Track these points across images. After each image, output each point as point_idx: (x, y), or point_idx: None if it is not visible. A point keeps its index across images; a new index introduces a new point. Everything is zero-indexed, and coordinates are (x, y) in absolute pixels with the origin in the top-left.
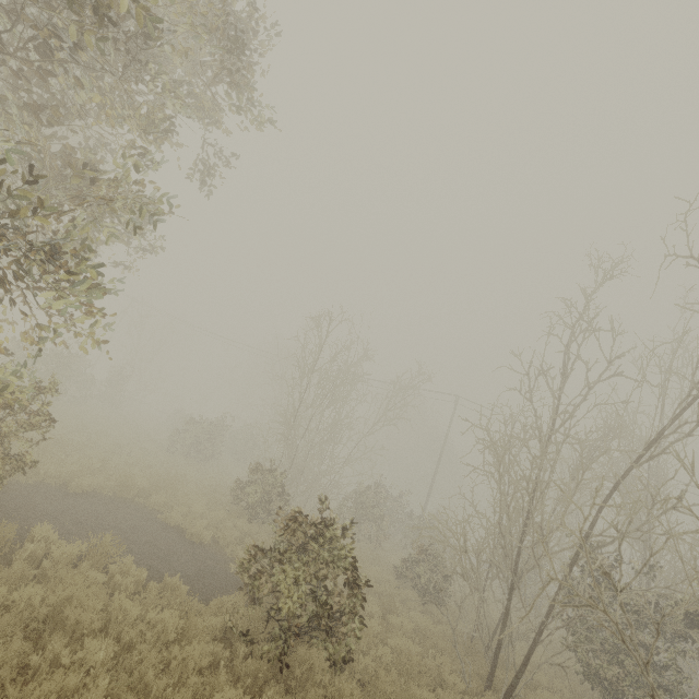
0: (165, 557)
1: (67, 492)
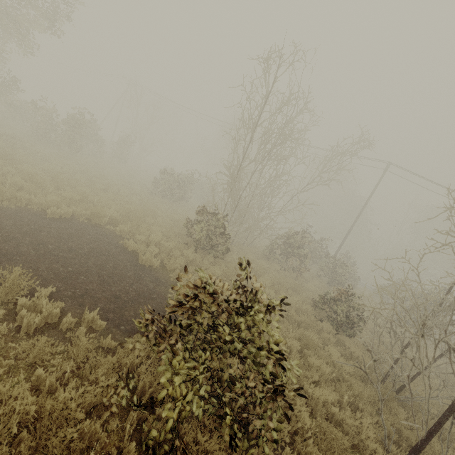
0: (108, 281)
1: (45, 217)
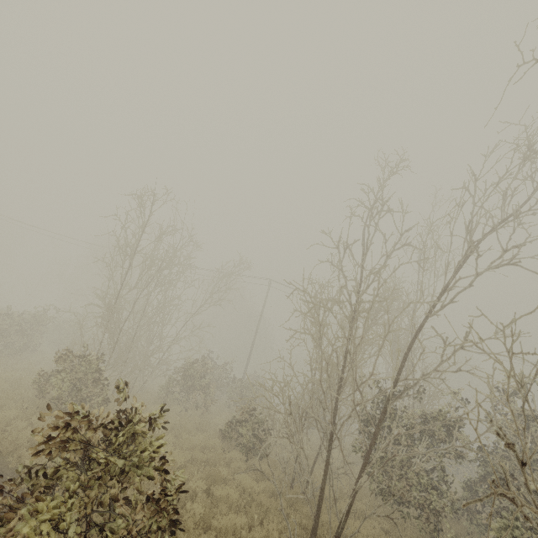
0: None
1: None
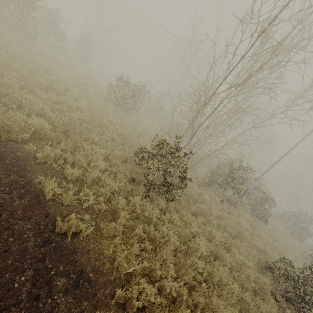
0: None
1: None
